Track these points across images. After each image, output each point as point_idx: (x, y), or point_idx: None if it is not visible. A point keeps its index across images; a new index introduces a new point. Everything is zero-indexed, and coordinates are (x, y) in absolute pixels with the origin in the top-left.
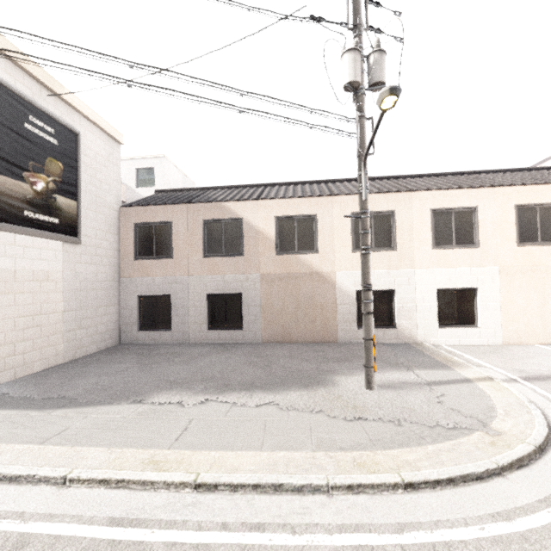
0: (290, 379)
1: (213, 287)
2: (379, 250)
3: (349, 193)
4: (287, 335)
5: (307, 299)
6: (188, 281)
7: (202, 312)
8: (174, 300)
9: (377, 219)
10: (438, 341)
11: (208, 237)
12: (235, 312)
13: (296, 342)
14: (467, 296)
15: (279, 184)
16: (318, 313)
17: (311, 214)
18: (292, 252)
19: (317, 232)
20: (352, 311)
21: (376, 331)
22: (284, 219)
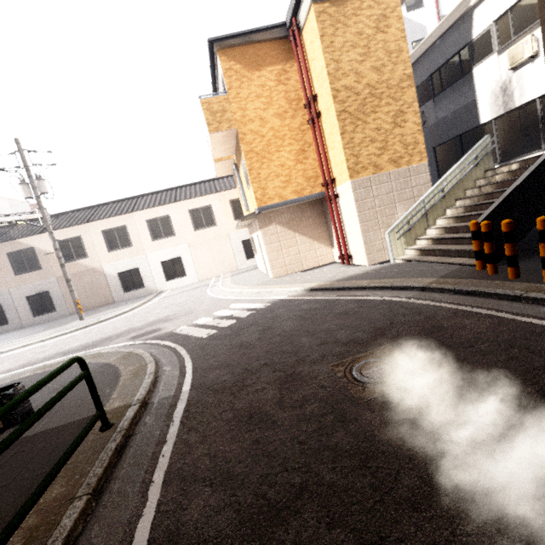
0: (54, 327)
1: (28, 292)
2: (123, 248)
3: (99, 219)
4: (85, 307)
5: (90, 284)
6: (10, 293)
7: (26, 308)
8: (4, 306)
9: (118, 231)
10: (168, 288)
11: (14, 263)
12: (49, 302)
13: (91, 309)
14: (178, 262)
15: (67, 213)
16: (99, 291)
17: (77, 236)
18: (73, 260)
19: (84, 245)
20: (118, 284)
21: (134, 291)
22: (62, 242)
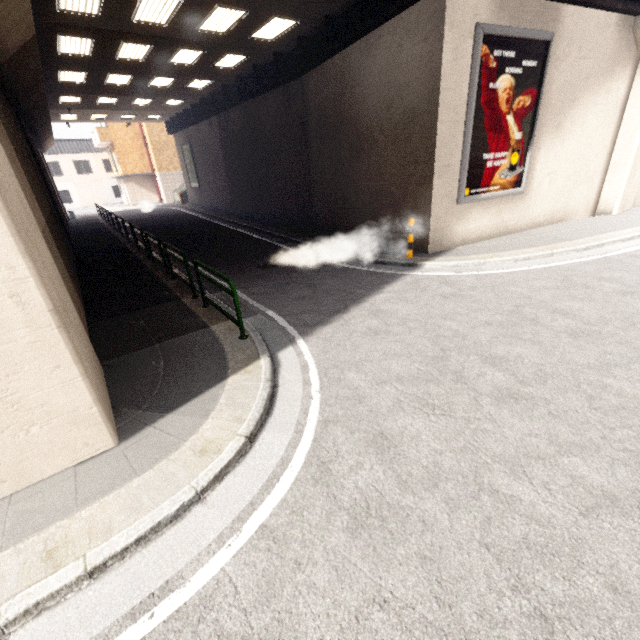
0: None
1: None
2: None
3: None
4: None
5: None
6: None
7: None
8: None
9: None
10: None
11: None
12: None
13: None
14: (67, 193)
15: None
16: None
17: None
18: None
19: None
20: None
21: None
22: None
